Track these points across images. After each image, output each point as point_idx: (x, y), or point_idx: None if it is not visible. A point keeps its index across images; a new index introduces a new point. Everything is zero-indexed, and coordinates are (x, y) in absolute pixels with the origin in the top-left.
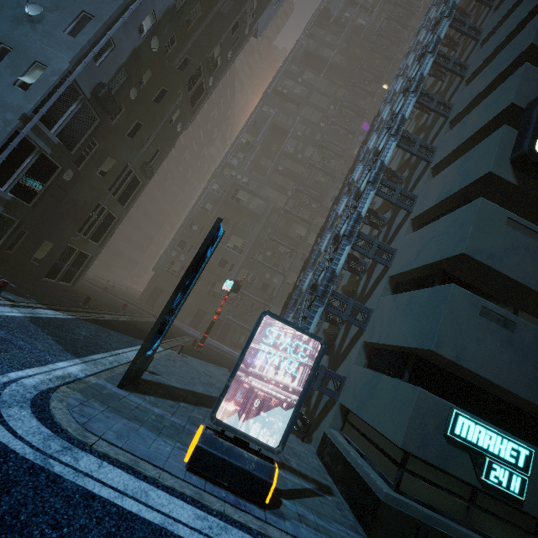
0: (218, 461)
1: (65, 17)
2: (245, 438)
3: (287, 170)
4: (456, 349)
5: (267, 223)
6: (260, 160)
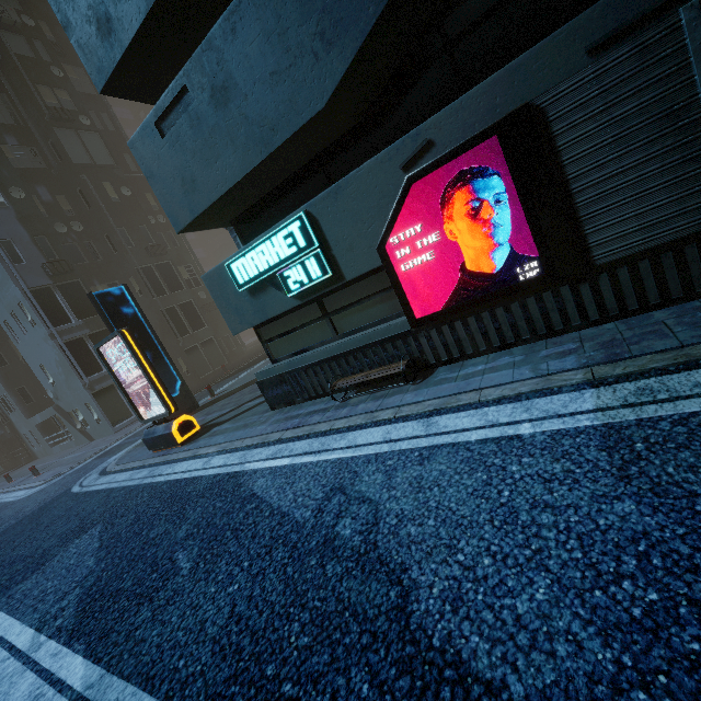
0: (152, 441)
1: None
2: (156, 419)
3: None
4: (185, 205)
5: None
6: None
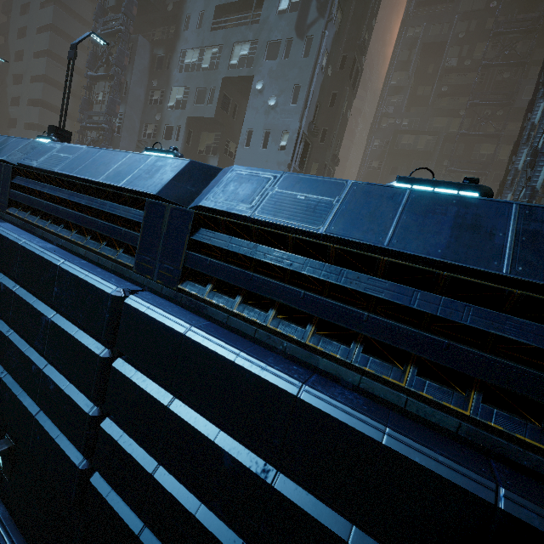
0: None
1: (287, 95)
2: None
3: (452, 88)
4: None
5: (441, 156)
6: (416, 92)
